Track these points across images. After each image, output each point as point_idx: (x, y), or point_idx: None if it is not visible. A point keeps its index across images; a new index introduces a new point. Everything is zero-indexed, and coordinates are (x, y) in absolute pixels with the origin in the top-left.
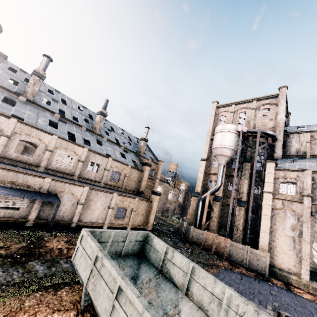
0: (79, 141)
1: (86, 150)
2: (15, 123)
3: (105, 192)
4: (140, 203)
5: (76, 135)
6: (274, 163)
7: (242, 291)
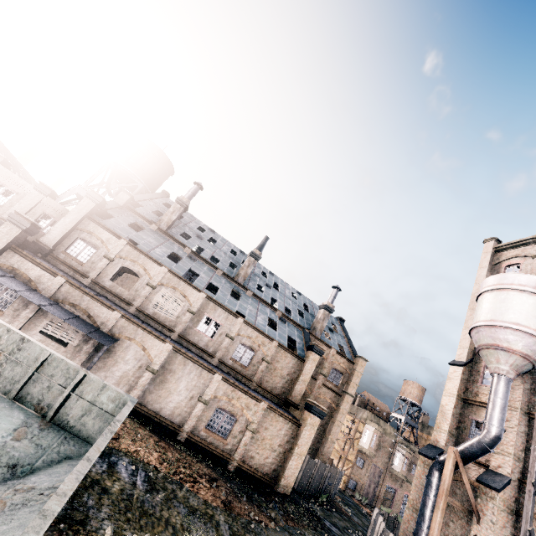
0: (200, 283)
1: (203, 297)
2: (124, 245)
3: (200, 367)
4: (272, 419)
5: (200, 276)
6: None
7: None
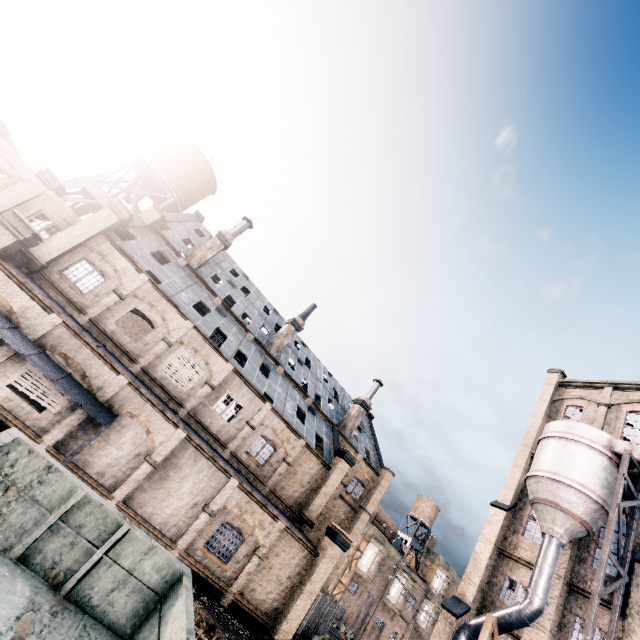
0: (228, 349)
1: (230, 369)
2: (144, 281)
3: (214, 465)
4: (286, 544)
5: (228, 339)
6: None
7: None
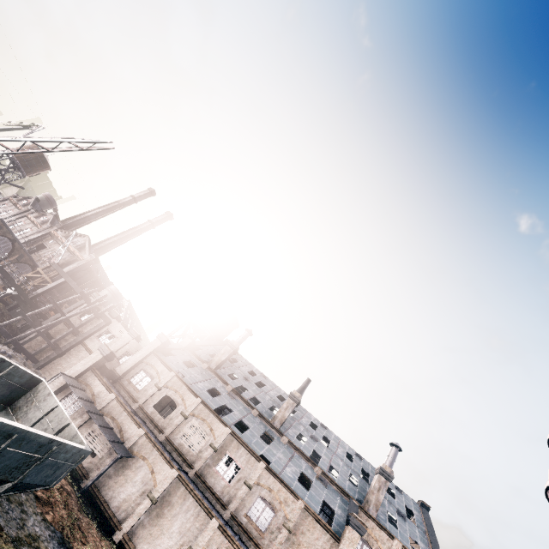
0: (230, 419)
1: (228, 432)
2: (172, 376)
3: (199, 505)
4: None
5: (233, 413)
6: None
7: None
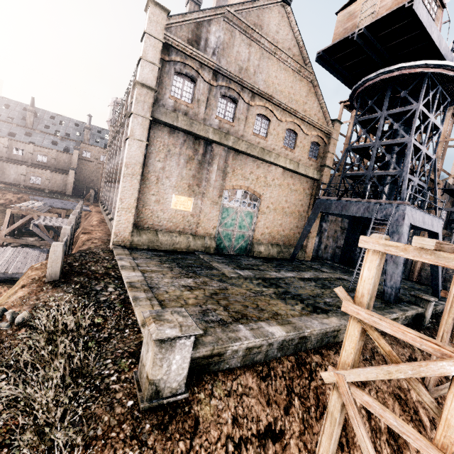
0: (4, 134)
1: (7, 140)
2: None
3: (15, 165)
4: (56, 175)
5: (3, 131)
6: (110, 126)
7: (38, 198)
